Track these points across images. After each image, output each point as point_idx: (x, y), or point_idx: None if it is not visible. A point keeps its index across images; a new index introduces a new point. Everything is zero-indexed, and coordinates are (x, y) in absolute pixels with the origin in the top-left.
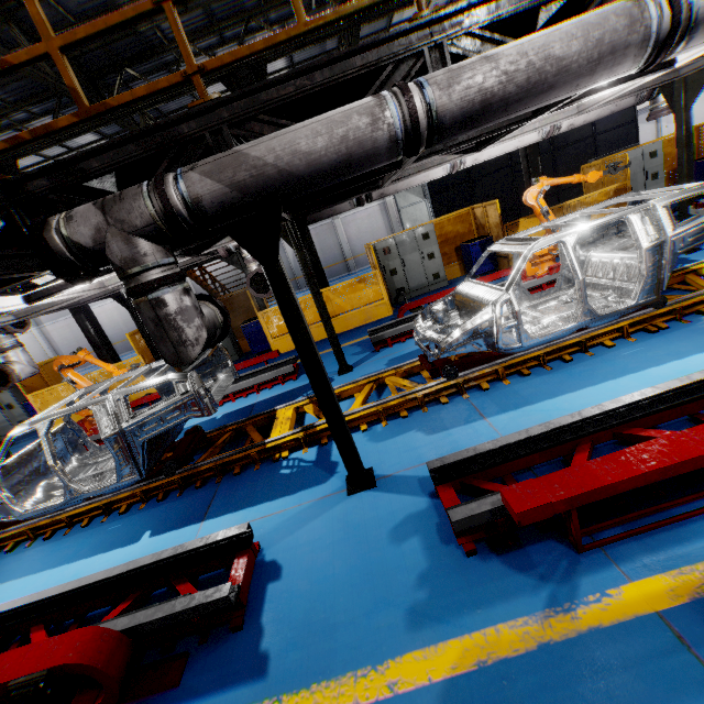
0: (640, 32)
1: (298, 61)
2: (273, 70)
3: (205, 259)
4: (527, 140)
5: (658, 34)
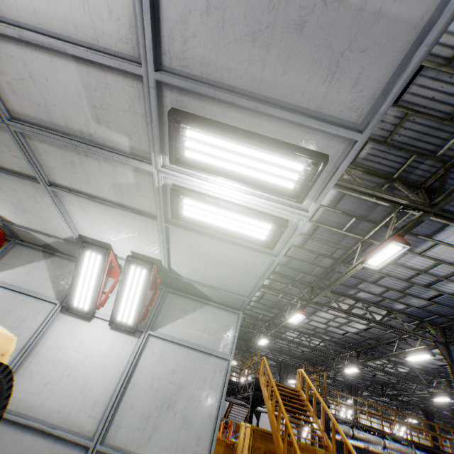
0: (381, 442)
1: (287, 361)
2: (279, 359)
3: (261, 410)
4: (360, 444)
5: (383, 444)
